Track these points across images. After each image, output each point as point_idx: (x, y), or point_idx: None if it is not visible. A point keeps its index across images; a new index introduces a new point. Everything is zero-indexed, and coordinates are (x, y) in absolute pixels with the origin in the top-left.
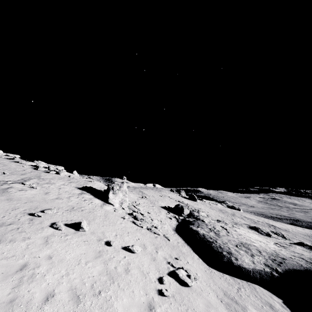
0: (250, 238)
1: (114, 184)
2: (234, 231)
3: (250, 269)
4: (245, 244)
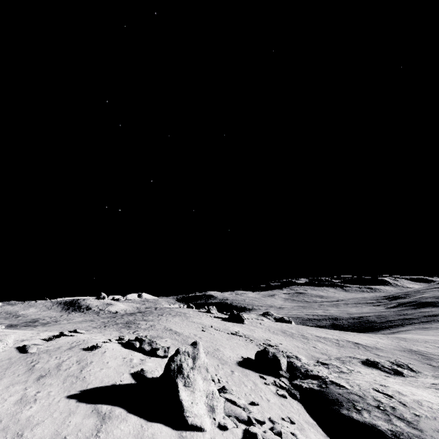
0: (435, 405)
1: (181, 355)
2: (400, 394)
3: None
4: None
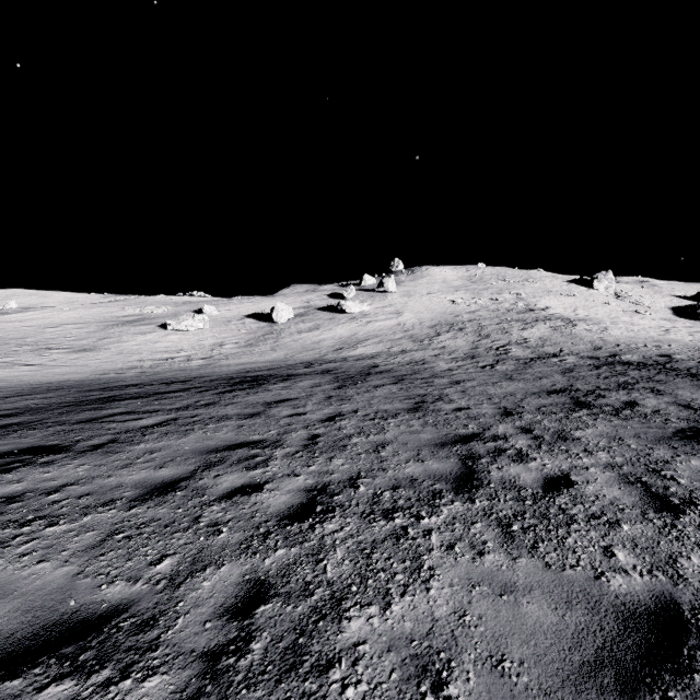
0: None
1: (598, 274)
2: None
3: None
4: None
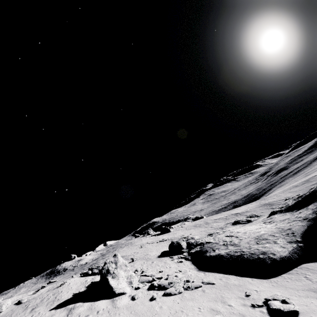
0: (253, 231)
1: (107, 264)
2: (238, 233)
3: (289, 254)
4: (260, 237)
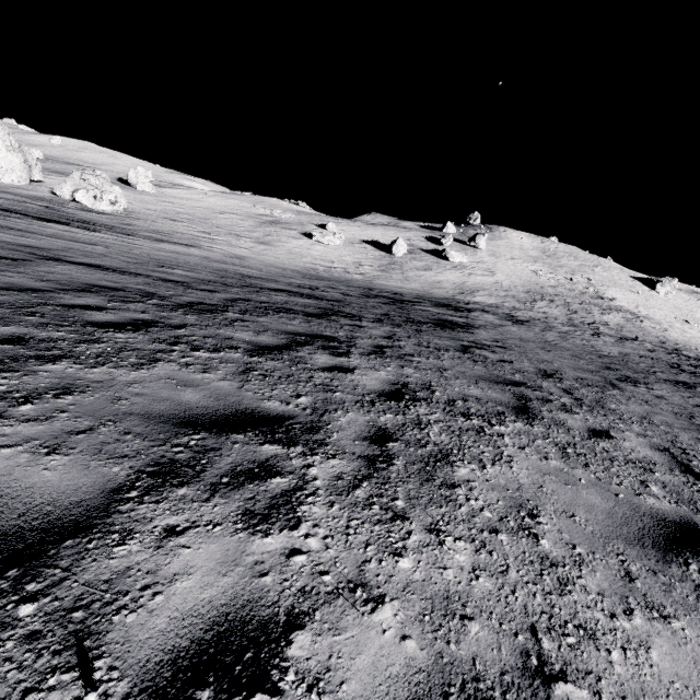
0: None
1: (664, 278)
2: None
3: None
4: None
